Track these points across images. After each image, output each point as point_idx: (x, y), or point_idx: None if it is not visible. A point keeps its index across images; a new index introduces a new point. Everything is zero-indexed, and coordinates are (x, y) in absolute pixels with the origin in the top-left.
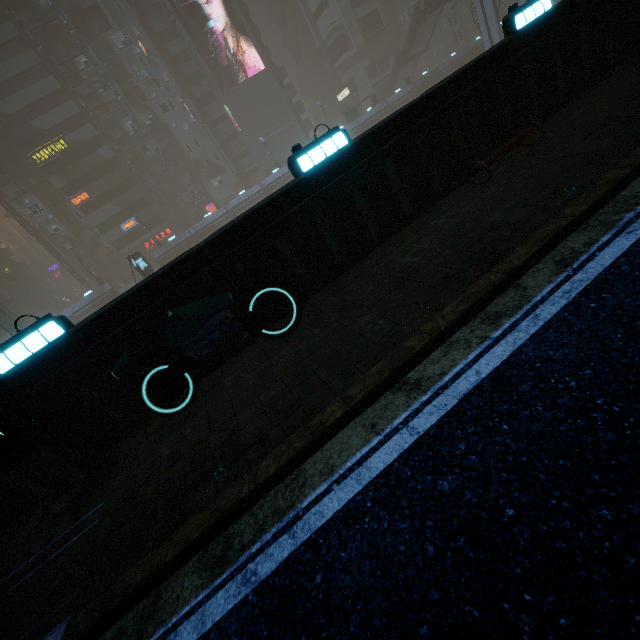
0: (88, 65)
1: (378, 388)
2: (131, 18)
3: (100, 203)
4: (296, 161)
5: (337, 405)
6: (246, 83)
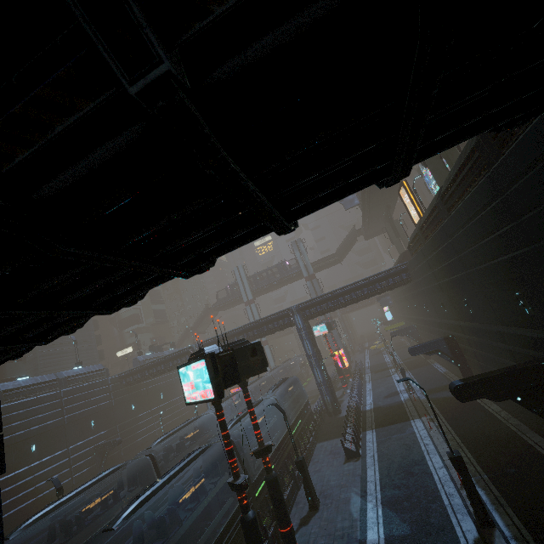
0: None
1: None
2: None
3: None
4: None
5: None
6: None
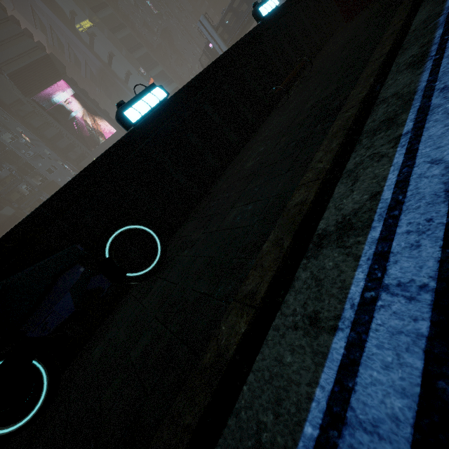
0: None
1: (285, 263)
2: (15, 123)
3: None
4: (123, 114)
5: (234, 314)
6: (106, 142)
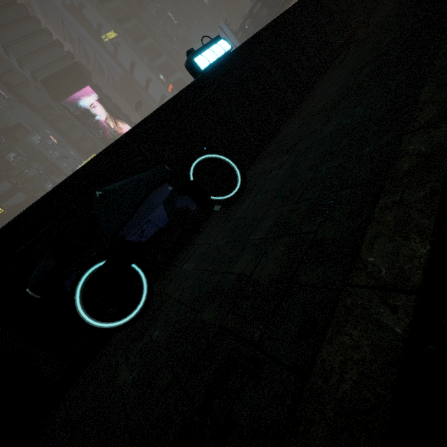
0: (16, 157)
1: None
2: (44, 125)
3: None
4: (193, 60)
5: (423, 134)
6: None
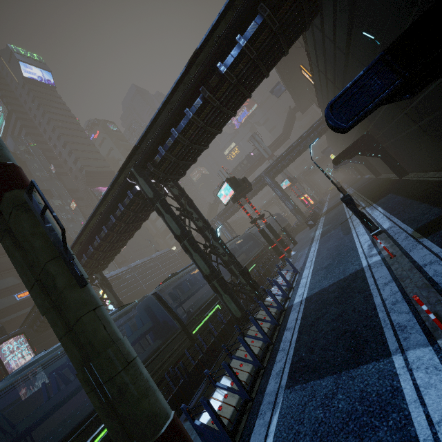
0: None
1: None
2: (68, 197)
3: (1, 277)
4: None
5: None
6: None
